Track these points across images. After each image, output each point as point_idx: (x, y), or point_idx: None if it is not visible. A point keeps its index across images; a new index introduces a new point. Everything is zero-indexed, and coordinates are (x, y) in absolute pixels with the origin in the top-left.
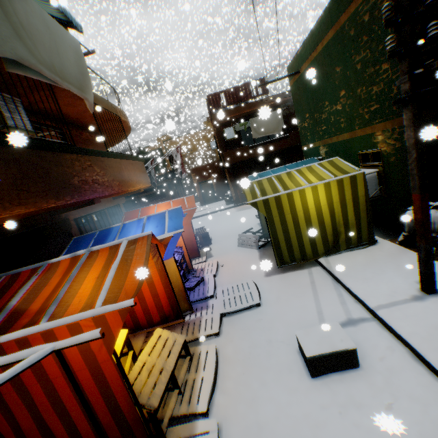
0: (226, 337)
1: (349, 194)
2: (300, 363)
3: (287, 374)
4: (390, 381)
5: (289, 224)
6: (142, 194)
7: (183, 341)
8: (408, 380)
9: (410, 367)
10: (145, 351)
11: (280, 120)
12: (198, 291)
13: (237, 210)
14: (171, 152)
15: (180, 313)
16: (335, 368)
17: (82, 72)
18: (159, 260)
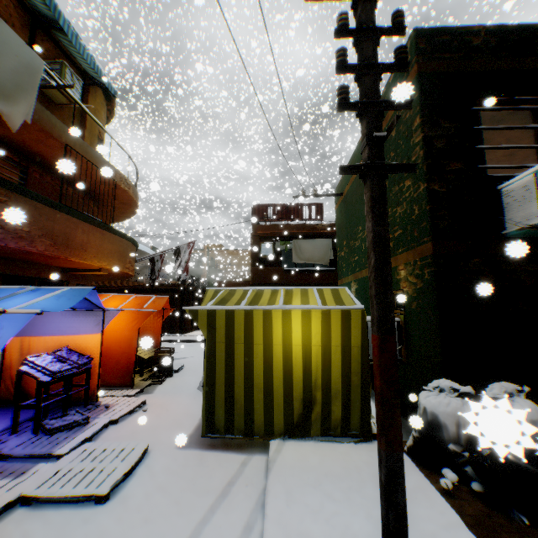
0: None
1: (338, 337)
2: None
3: None
4: None
5: (237, 361)
6: (145, 293)
7: None
8: None
9: None
10: None
11: (328, 250)
12: (55, 438)
13: None
14: (180, 246)
15: None
16: None
17: (21, 84)
18: None
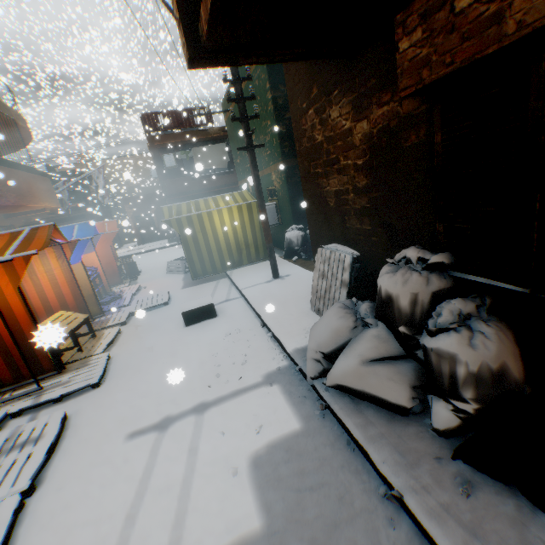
0: (132, 324)
1: (247, 217)
2: (182, 323)
3: (170, 329)
4: (230, 318)
5: (200, 241)
6: None
7: (86, 316)
8: (239, 315)
9: (244, 310)
10: (48, 320)
11: (225, 154)
12: (113, 304)
13: (179, 247)
14: (91, 173)
15: (89, 314)
16: (201, 318)
17: None
18: (66, 262)
